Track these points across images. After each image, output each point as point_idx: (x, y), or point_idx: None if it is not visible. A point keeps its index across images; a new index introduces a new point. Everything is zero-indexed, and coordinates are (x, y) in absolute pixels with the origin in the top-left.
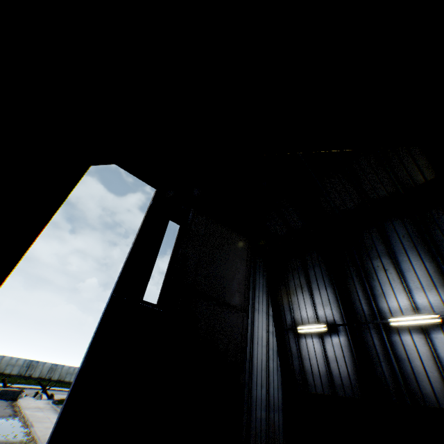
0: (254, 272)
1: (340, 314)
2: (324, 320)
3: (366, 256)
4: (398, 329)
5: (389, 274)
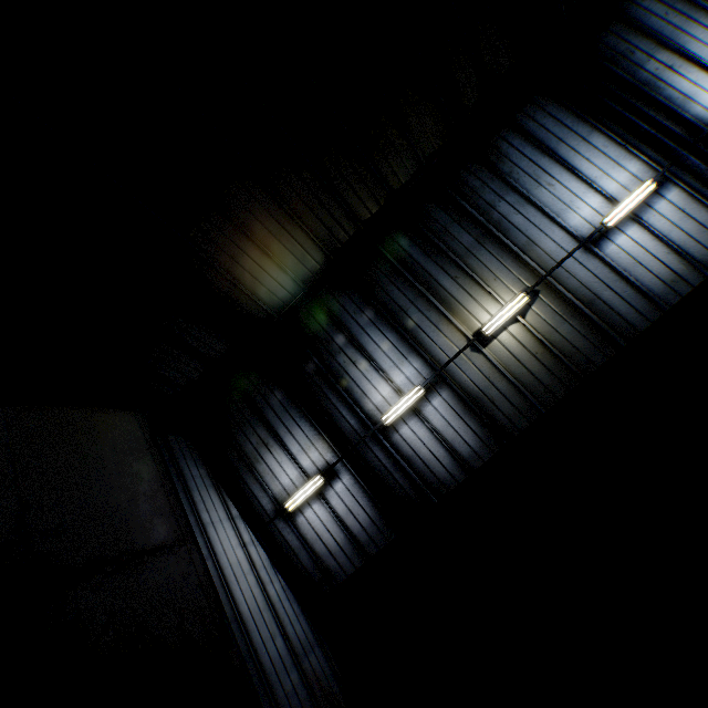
0: (177, 465)
1: (330, 449)
2: (315, 471)
3: (328, 355)
4: (394, 425)
5: (360, 365)
